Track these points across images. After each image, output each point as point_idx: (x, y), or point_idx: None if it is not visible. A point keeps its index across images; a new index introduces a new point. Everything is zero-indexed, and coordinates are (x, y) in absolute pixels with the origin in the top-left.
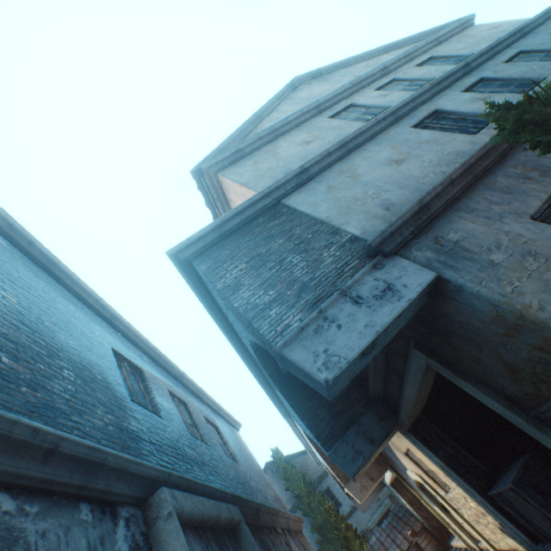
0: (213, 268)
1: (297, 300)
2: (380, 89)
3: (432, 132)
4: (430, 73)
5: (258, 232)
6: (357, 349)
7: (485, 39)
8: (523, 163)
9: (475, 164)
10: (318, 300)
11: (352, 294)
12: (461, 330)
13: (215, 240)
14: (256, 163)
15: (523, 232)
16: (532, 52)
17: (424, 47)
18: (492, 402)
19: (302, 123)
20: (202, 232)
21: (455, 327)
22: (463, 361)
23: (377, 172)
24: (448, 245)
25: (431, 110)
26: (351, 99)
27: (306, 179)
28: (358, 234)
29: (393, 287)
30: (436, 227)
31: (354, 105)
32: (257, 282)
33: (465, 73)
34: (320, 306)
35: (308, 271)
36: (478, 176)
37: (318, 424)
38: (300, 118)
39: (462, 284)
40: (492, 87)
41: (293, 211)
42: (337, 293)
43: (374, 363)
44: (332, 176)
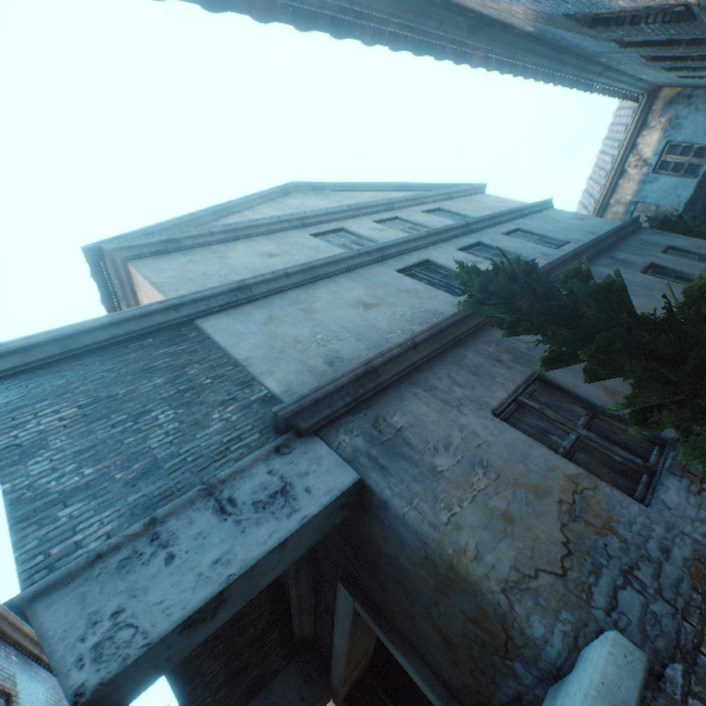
0: (15, 406)
1: (125, 493)
2: (379, 222)
3: (416, 281)
4: (434, 222)
5: (133, 360)
6: (179, 612)
7: (491, 208)
8: (498, 341)
9: (447, 330)
10: (162, 496)
11: (223, 494)
12: (390, 566)
13: (52, 358)
14: (191, 261)
15: (481, 431)
16: (528, 232)
17: (435, 197)
18: (427, 690)
19: (277, 232)
20: (29, 341)
21: (385, 561)
22: (396, 614)
23: (339, 312)
24: (388, 432)
25: (423, 259)
26: (345, 223)
27: (244, 299)
28: (278, 392)
29: (292, 489)
30: (383, 403)
31: (345, 230)
32: (76, 447)
33: (465, 232)
34: (155, 512)
35: (174, 440)
36: (448, 345)
37: (200, 694)
38: (276, 225)
39: (388, 499)
40: (488, 253)
41: (204, 338)
42: (196, 488)
43: (297, 590)
44: (282, 304)
